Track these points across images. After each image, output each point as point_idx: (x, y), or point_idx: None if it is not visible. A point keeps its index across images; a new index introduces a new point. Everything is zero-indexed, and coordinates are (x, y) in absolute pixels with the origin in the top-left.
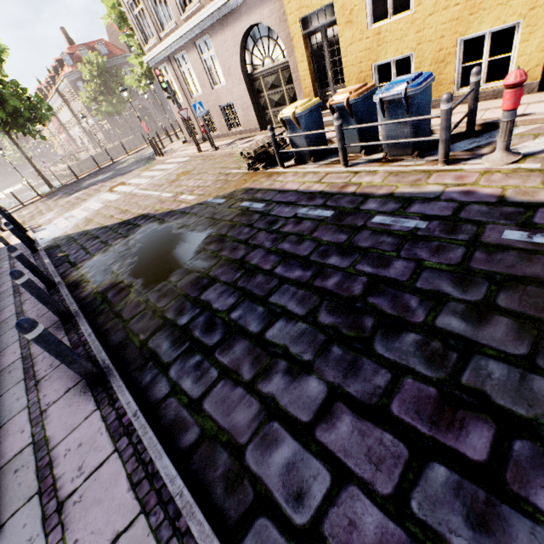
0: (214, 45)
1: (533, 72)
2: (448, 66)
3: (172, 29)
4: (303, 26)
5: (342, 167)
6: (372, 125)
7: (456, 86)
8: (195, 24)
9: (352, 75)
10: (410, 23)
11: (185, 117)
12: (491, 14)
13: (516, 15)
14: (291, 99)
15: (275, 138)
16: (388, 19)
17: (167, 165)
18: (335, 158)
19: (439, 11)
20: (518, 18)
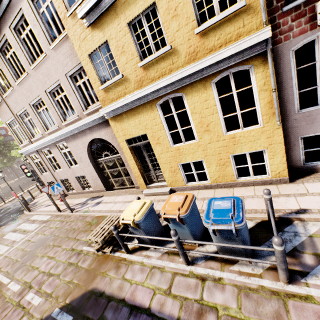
0: (69, 146)
1: (282, 173)
2: (228, 167)
3: (39, 137)
4: (128, 142)
5: (184, 264)
6: (208, 243)
7: (236, 176)
8: (55, 136)
9: (166, 168)
10: (198, 146)
11: (46, 191)
12: (246, 145)
13: (261, 146)
14: (125, 174)
15: (119, 234)
16: (182, 143)
17: (30, 224)
18: (173, 243)
19: (214, 142)
20: (263, 148)
